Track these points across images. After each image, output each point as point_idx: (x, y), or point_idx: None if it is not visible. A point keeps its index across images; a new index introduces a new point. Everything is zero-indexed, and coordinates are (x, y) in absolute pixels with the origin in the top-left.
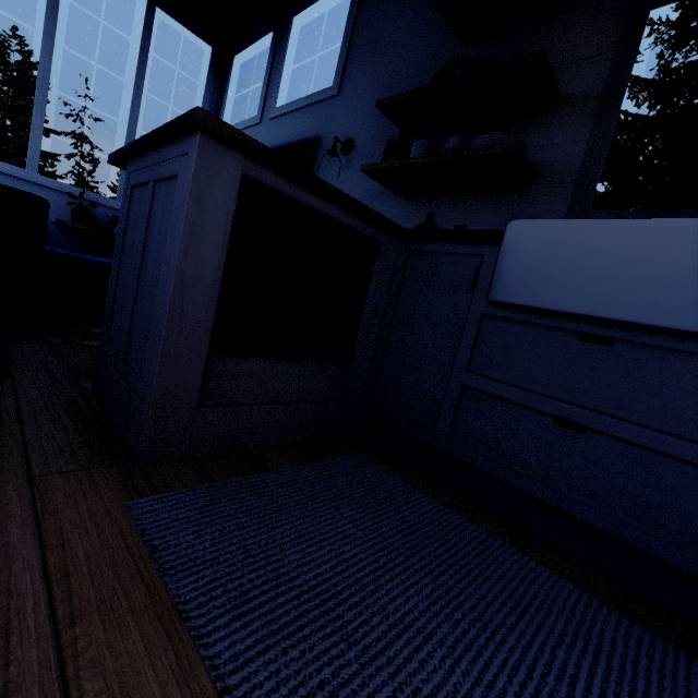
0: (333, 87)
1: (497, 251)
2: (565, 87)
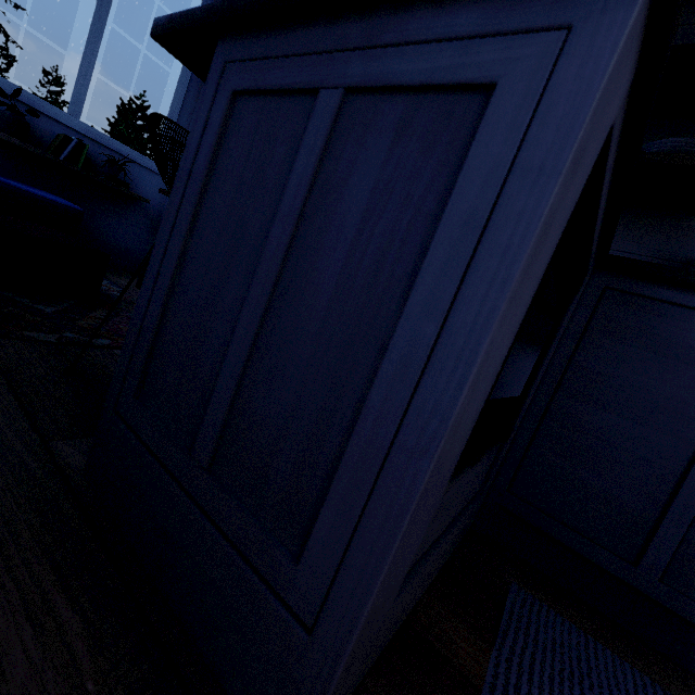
0: None
1: None
2: None
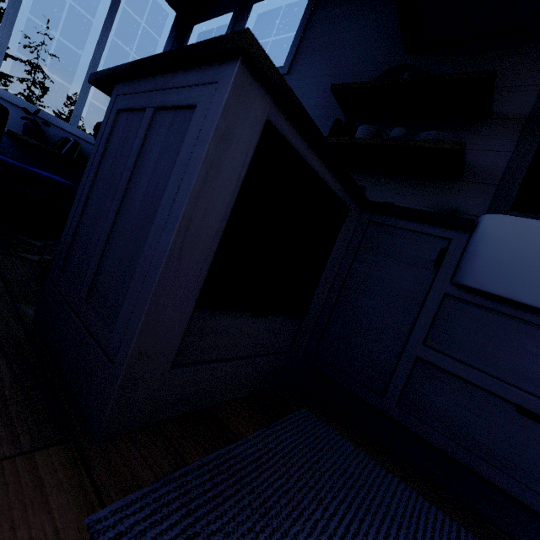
0: (283, 67)
1: (467, 238)
2: (495, 106)
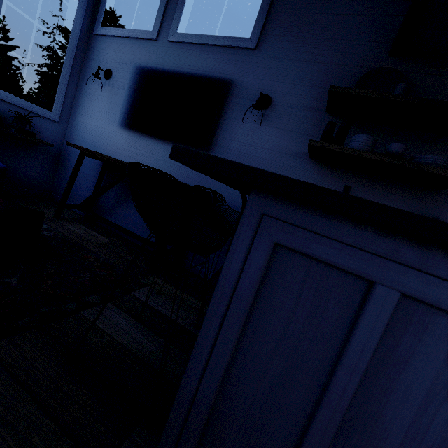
0: (250, 40)
1: None
2: None
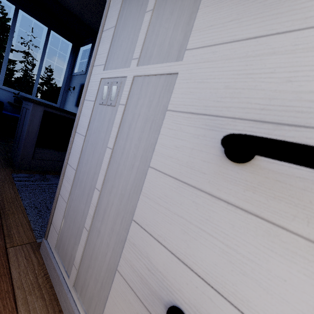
0: None
1: None
2: None
